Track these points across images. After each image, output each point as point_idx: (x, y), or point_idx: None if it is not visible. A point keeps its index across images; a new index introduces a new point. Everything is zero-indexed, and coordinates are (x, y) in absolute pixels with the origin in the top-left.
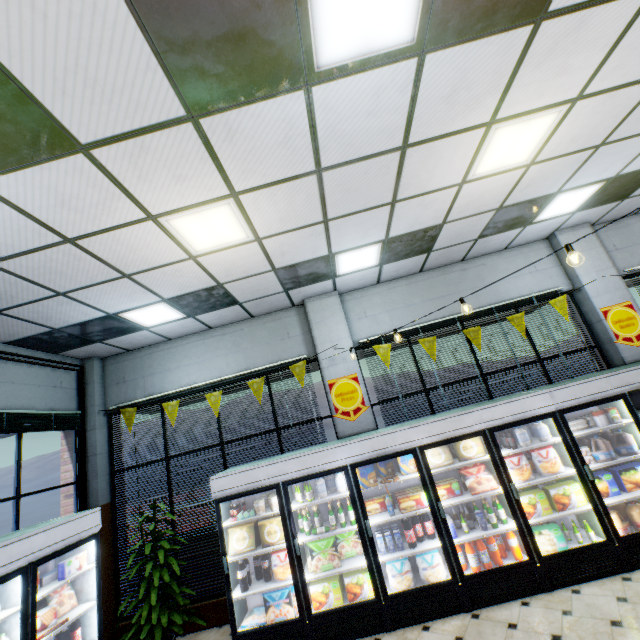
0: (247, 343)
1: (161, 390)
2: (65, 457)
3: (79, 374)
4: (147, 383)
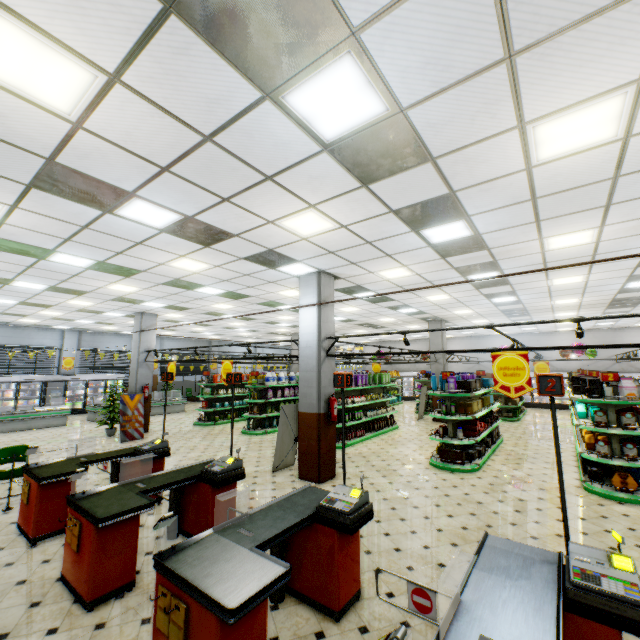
0: None
1: None
2: None
3: None
4: None
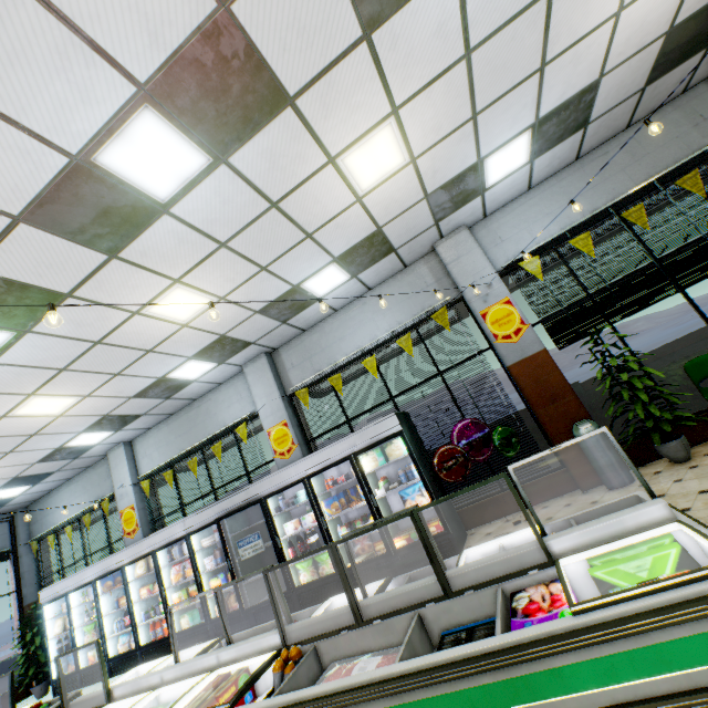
0: (89, 486)
1: (54, 525)
2: (13, 575)
3: (10, 523)
4: (47, 521)
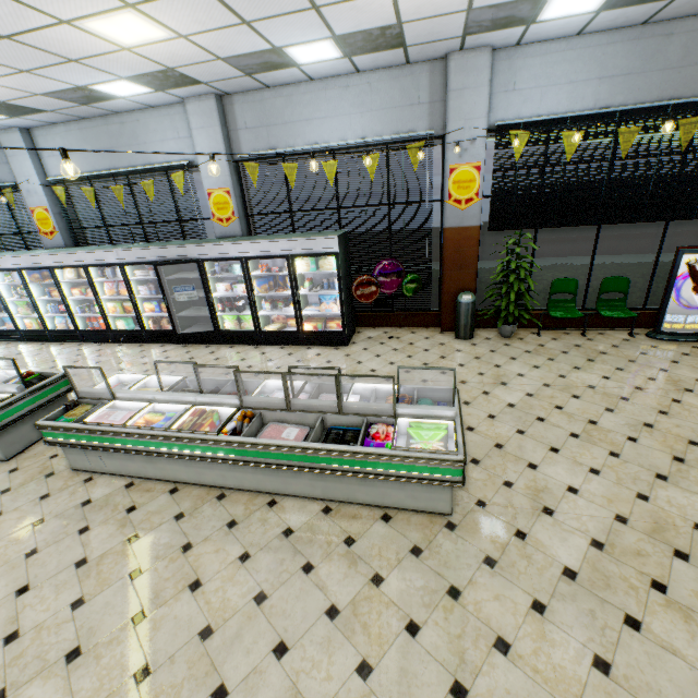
0: None
1: None
2: None
3: None
4: None
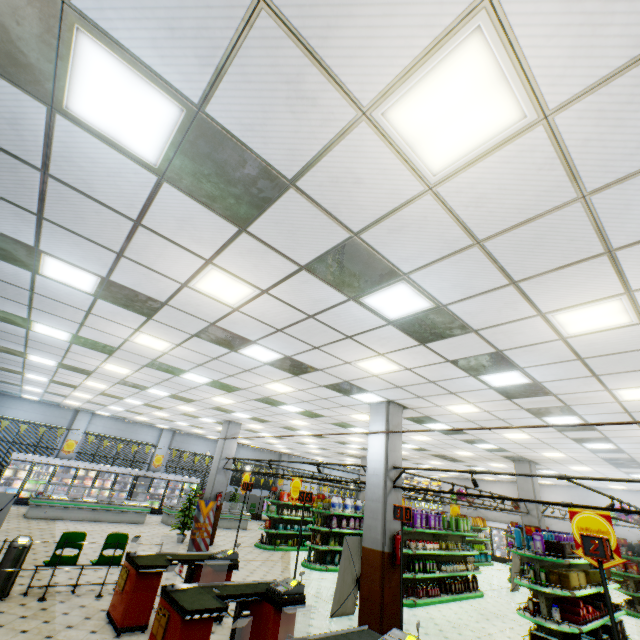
0: (49, 413)
1: (3, 413)
2: None
3: None
4: None
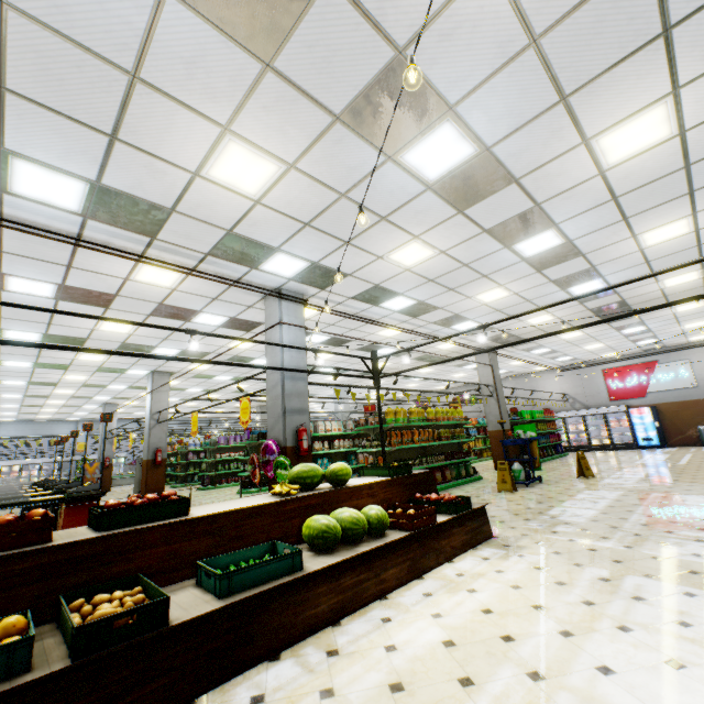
0: None
1: None
2: None
3: None
4: None
